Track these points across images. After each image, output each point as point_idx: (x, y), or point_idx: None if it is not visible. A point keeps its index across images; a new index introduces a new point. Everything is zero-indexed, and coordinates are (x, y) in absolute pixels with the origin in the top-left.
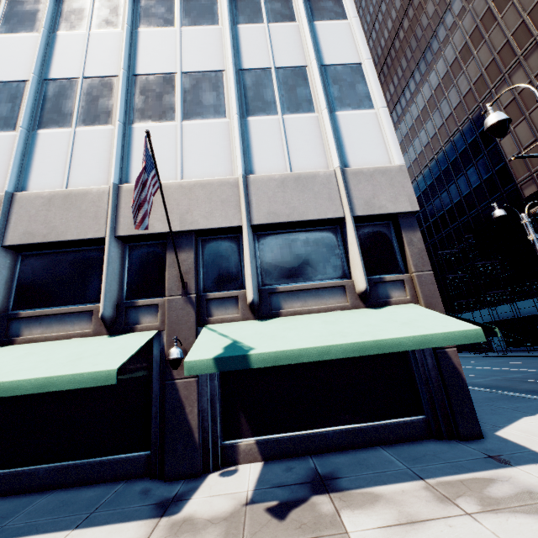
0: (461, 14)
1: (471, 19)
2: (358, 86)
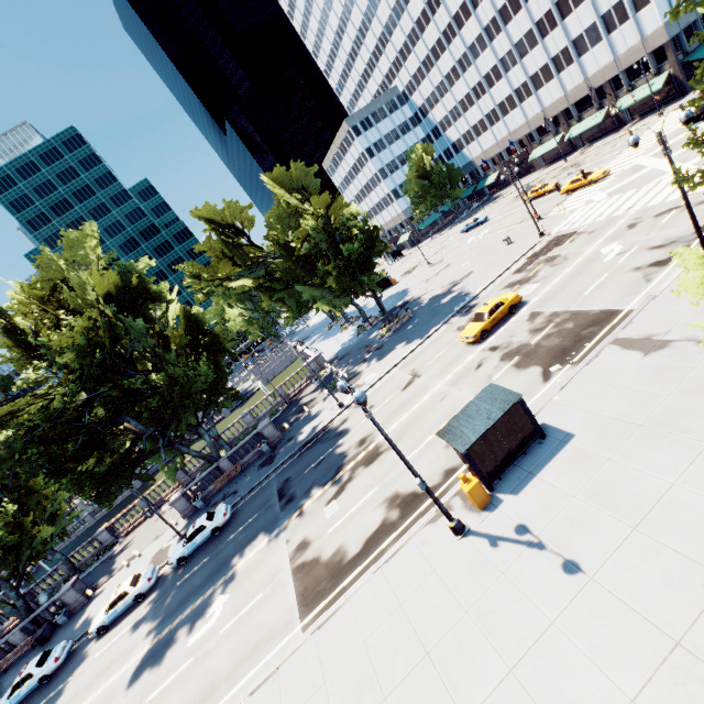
0: None
1: None
2: None
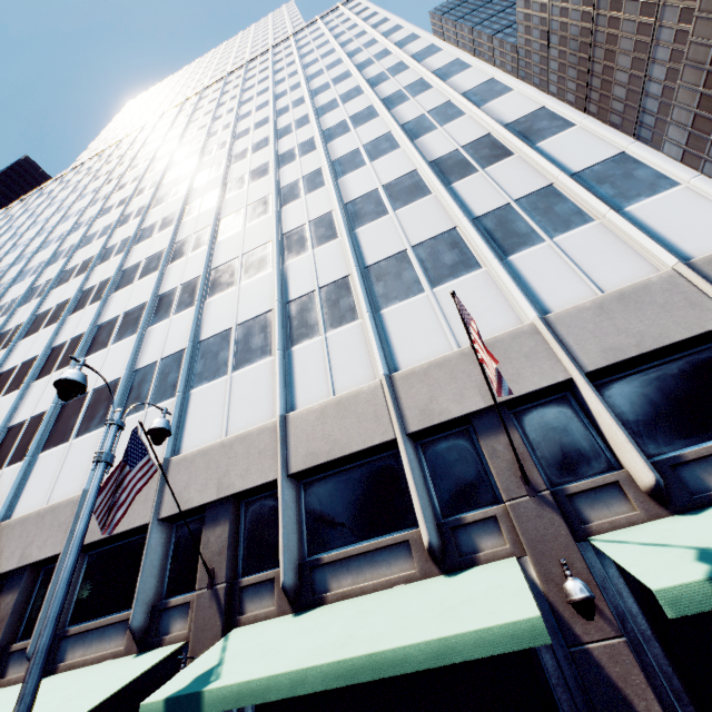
0: (669, 76)
1: (693, 71)
2: (636, 172)
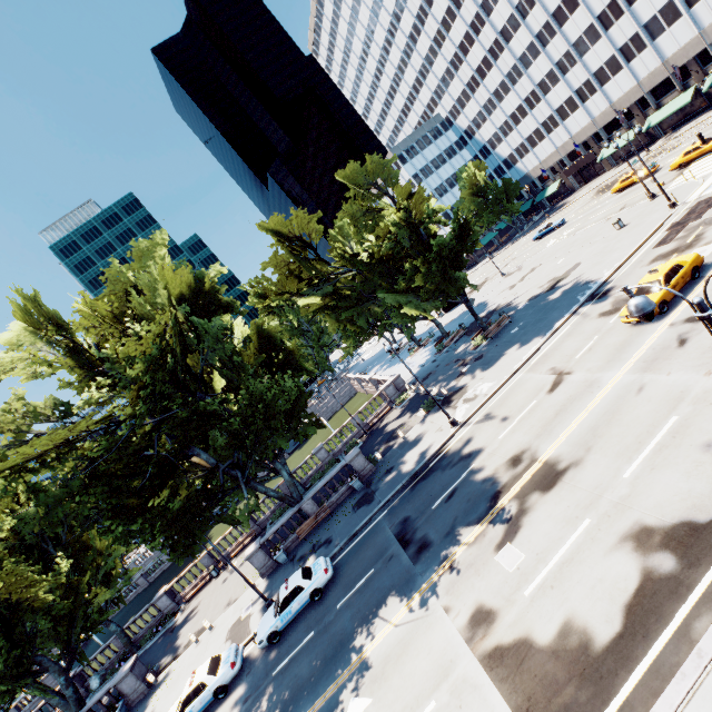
0: None
1: None
2: None
